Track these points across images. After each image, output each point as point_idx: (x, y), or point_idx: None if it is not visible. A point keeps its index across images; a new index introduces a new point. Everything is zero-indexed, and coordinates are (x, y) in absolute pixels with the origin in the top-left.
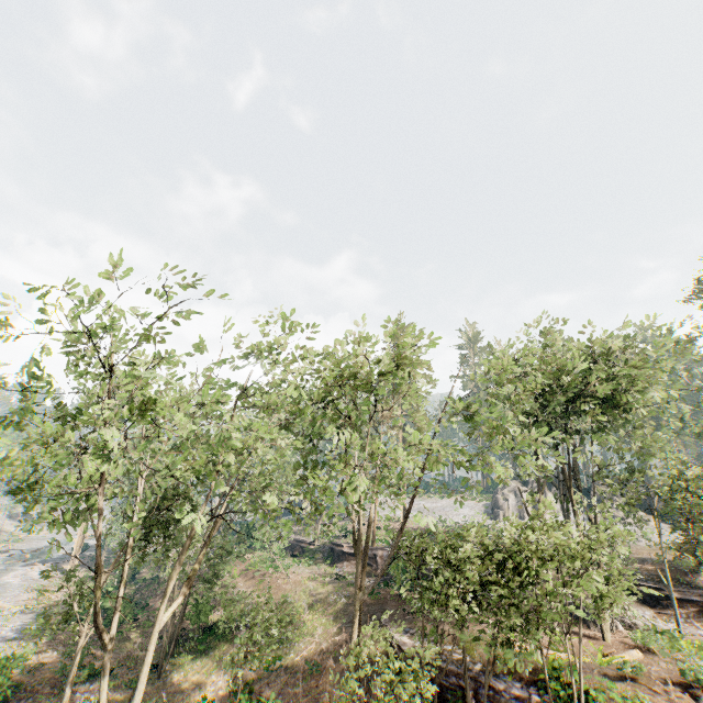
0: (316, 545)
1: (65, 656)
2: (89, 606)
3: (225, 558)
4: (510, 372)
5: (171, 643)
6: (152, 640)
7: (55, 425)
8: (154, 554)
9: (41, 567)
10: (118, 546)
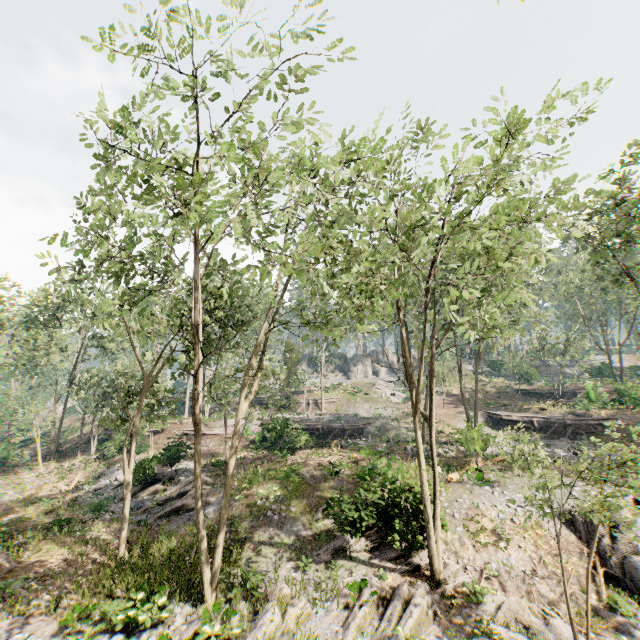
0: None
1: None
2: None
3: None
4: None
5: None
6: None
7: None
8: None
9: None
10: None
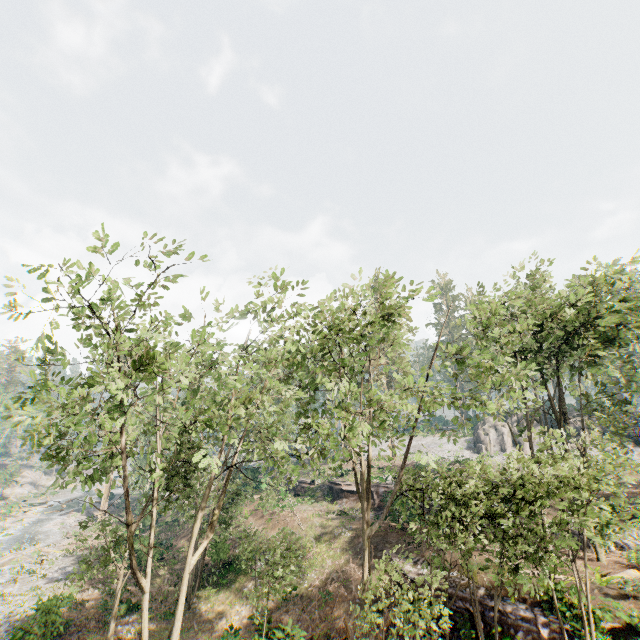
0: (316, 484)
1: (105, 594)
2: (123, 552)
3: (238, 502)
4: (500, 315)
5: (196, 578)
6: (184, 582)
7: (81, 392)
8: (176, 502)
9: (75, 515)
10: (143, 497)
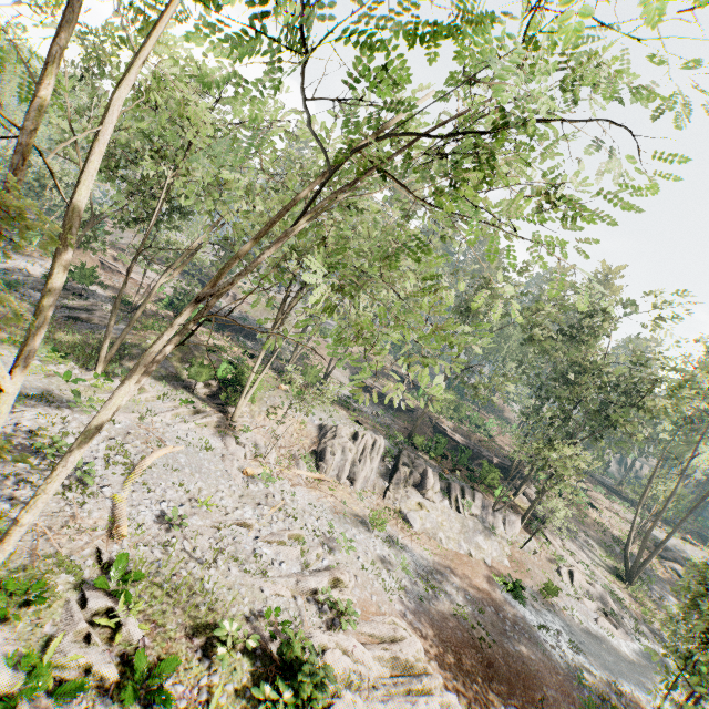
0: None
1: None
2: None
3: None
4: None
5: None
6: None
7: None
8: None
9: None
10: None
